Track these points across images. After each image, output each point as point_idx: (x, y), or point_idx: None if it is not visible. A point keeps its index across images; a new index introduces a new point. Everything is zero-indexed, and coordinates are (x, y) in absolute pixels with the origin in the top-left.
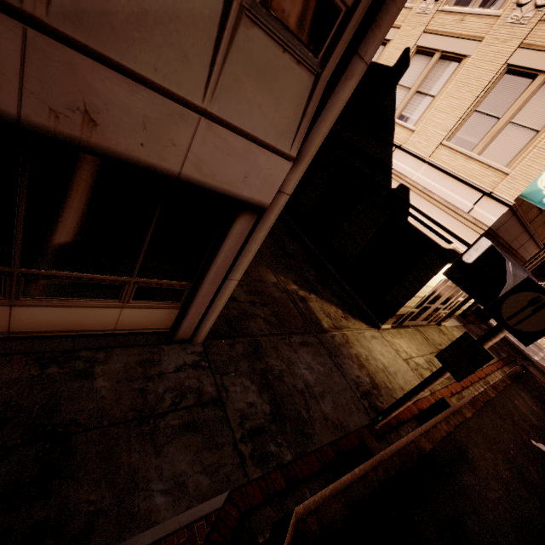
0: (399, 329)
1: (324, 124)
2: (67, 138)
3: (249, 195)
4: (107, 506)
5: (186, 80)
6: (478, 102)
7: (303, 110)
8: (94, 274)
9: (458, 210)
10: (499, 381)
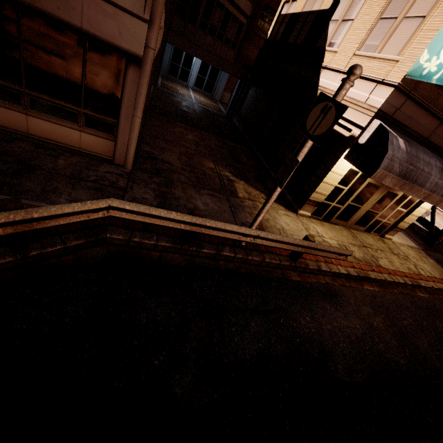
0: (324, 222)
1: None
2: (26, 4)
3: (127, 47)
4: (37, 191)
5: None
6: (383, 11)
7: None
8: (61, 102)
9: (358, 102)
10: None
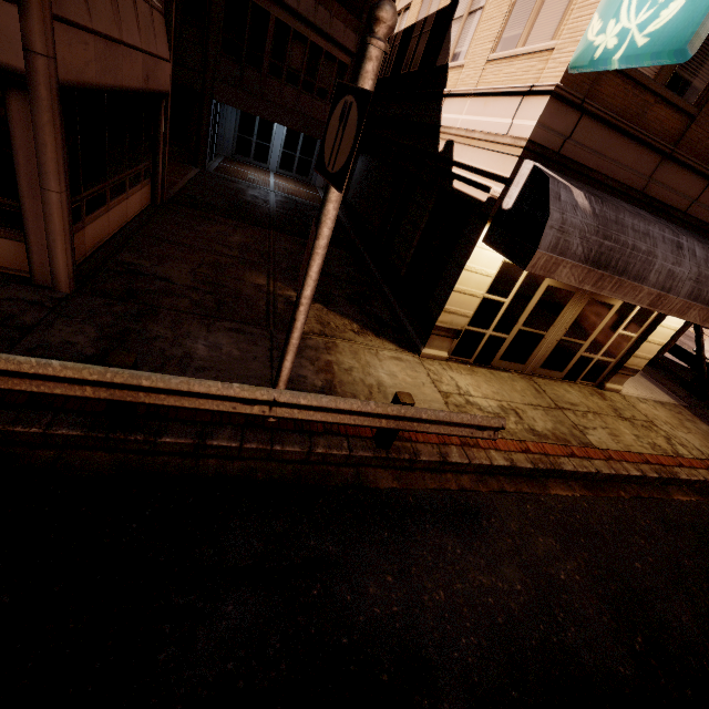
0: (478, 367)
1: None
2: None
3: None
4: None
5: None
6: None
7: None
8: None
9: (497, 138)
10: None
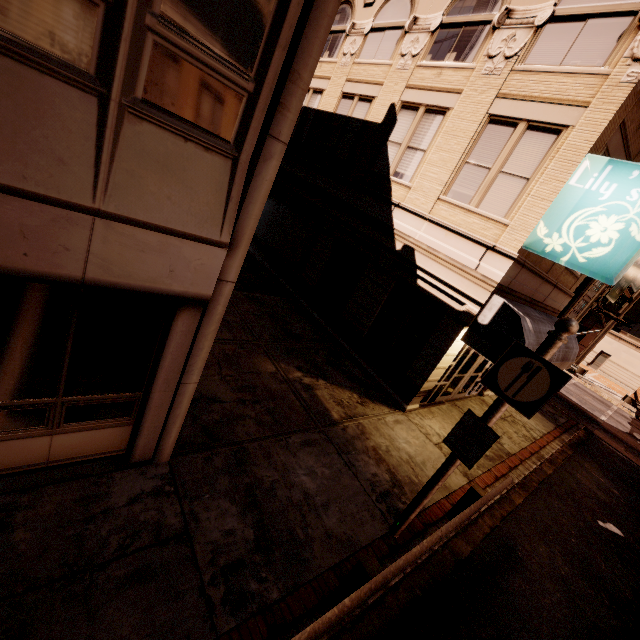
0: (431, 407)
1: (253, 206)
2: None
3: (182, 289)
4: None
5: (66, 183)
6: (467, 154)
7: (226, 194)
8: (5, 401)
9: (465, 268)
10: (558, 453)
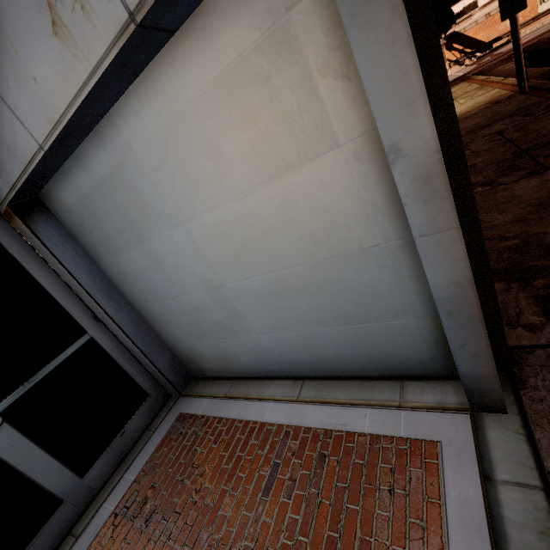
0: None
1: None
2: None
3: None
4: None
5: None
6: None
7: None
8: None
9: None
10: None
